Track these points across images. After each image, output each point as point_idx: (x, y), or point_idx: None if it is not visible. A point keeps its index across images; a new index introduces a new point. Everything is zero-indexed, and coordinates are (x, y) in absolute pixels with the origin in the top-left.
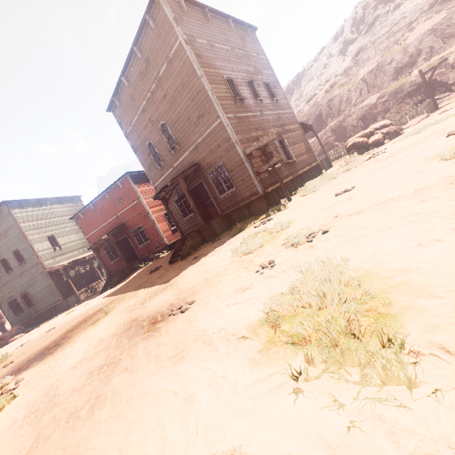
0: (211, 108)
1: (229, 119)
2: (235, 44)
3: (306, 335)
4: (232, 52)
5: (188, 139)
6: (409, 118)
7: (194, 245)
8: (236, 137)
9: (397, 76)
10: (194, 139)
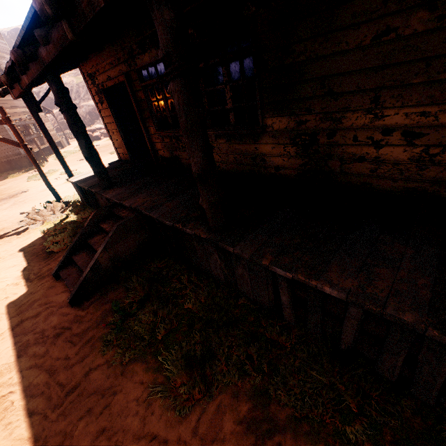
0: None
1: None
2: None
3: None
4: None
5: None
6: None
7: None
8: None
9: None
10: None
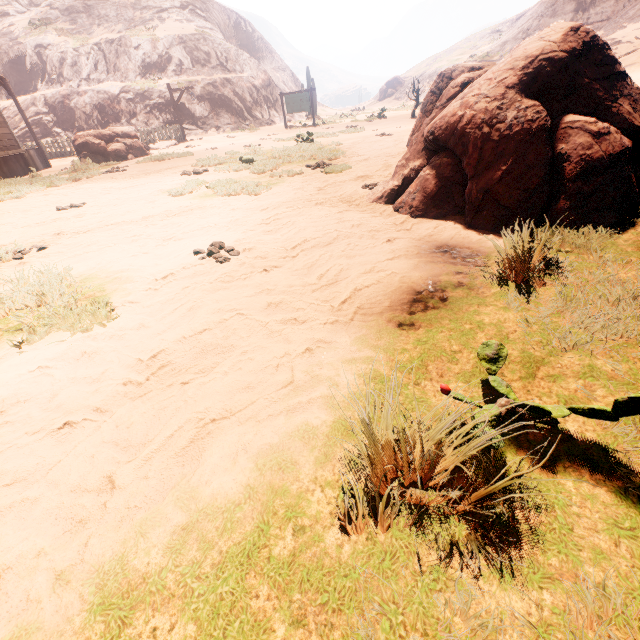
0: None
1: None
2: None
3: (27, 323)
4: None
5: None
6: (159, 138)
7: None
8: None
9: (145, 73)
10: None
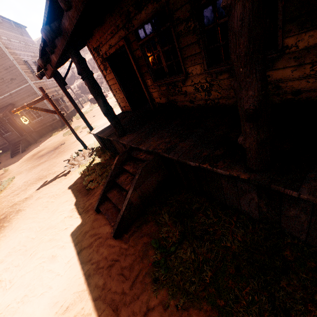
0: (22, 77)
1: (34, 84)
2: (20, 38)
3: None
4: (20, 44)
5: (2, 89)
6: None
7: (26, 146)
8: (40, 93)
9: None
10: (8, 90)
